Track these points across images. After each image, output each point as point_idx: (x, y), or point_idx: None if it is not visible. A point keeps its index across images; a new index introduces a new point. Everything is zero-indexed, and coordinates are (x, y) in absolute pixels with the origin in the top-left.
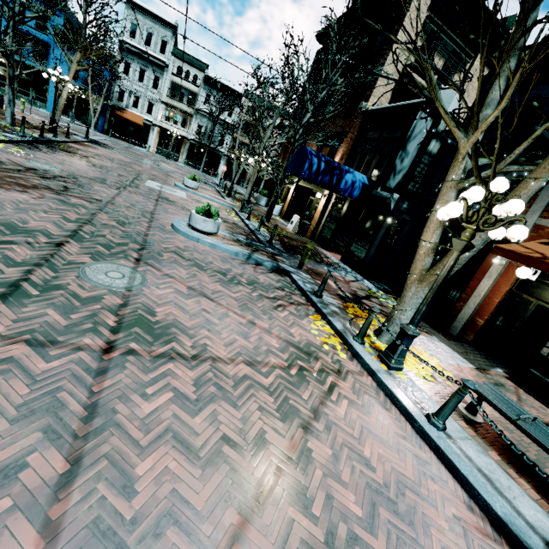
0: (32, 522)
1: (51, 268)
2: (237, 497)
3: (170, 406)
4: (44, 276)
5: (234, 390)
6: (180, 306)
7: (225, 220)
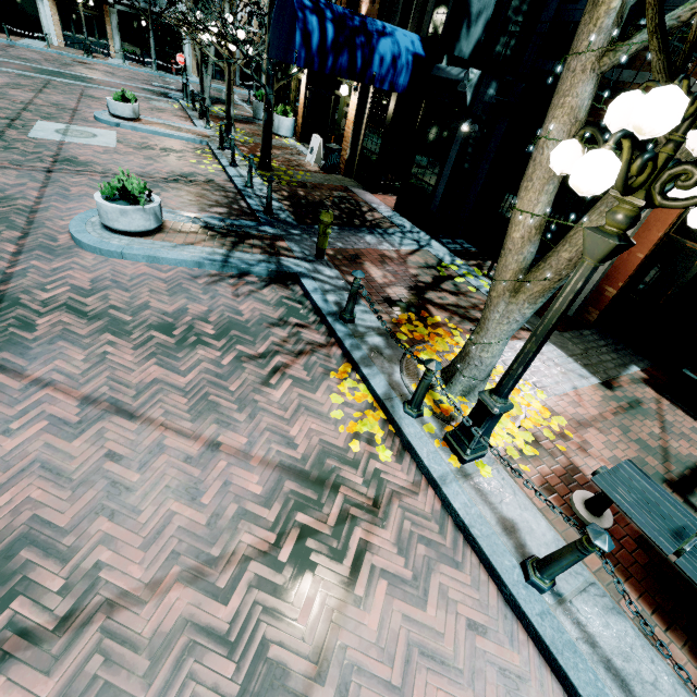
0: None
1: None
2: None
3: None
4: None
5: (147, 686)
6: (54, 468)
7: (189, 178)
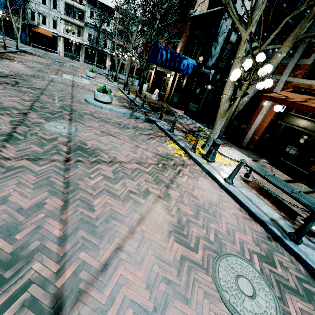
0: (55, 220)
1: (25, 126)
2: (138, 210)
3: (103, 181)
4: (23, 130)
5: (132, 174)
6: (98, 140)
7: (115, 95)
